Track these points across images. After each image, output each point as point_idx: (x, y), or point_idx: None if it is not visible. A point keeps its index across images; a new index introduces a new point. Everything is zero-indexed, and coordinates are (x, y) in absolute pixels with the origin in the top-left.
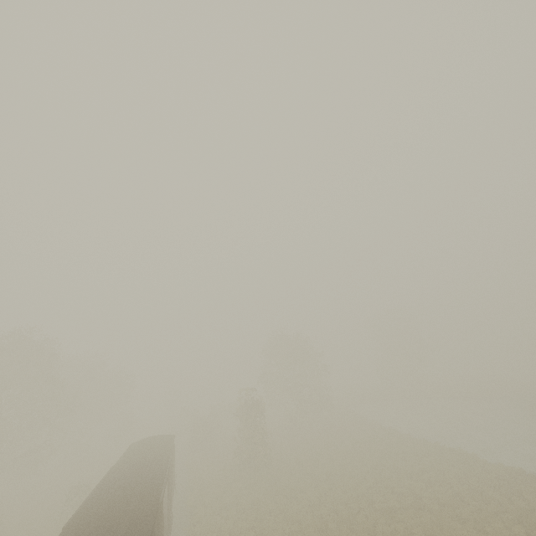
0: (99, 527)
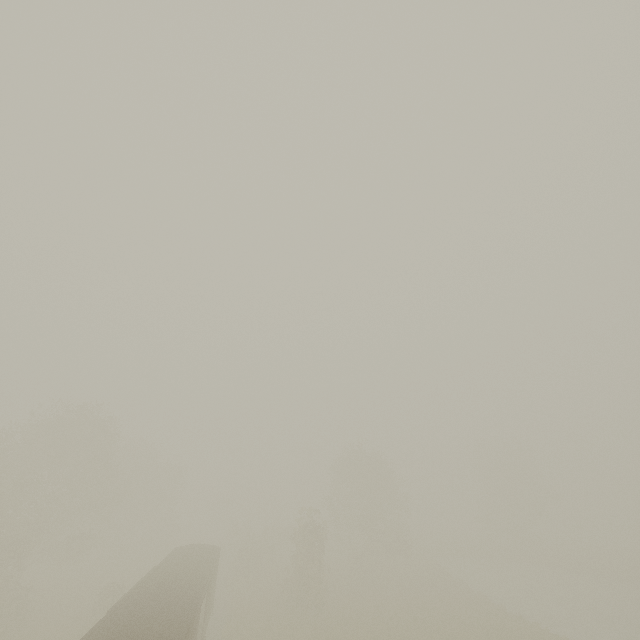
0: (141, 614)
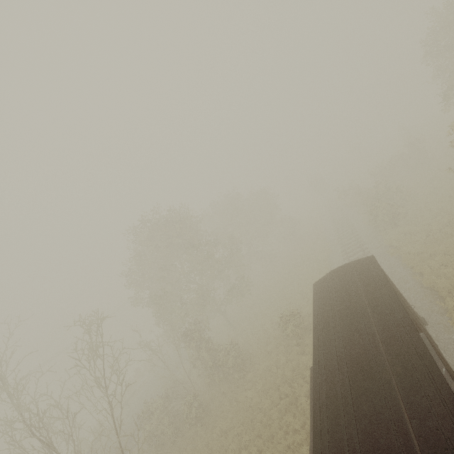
0: None
